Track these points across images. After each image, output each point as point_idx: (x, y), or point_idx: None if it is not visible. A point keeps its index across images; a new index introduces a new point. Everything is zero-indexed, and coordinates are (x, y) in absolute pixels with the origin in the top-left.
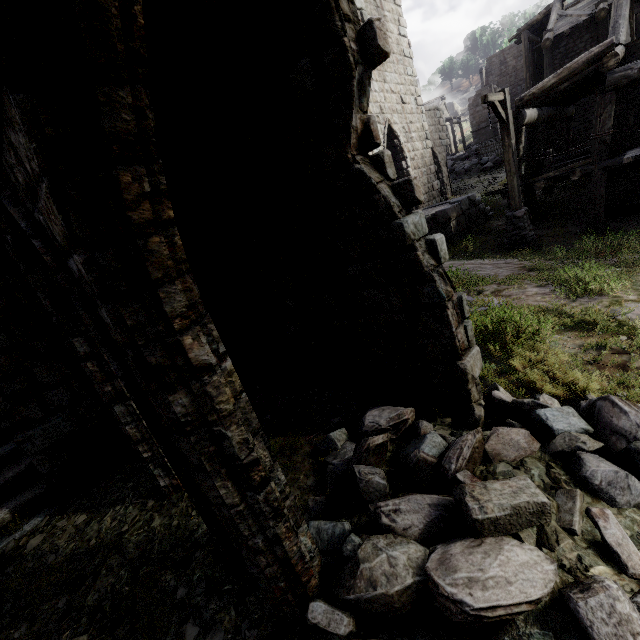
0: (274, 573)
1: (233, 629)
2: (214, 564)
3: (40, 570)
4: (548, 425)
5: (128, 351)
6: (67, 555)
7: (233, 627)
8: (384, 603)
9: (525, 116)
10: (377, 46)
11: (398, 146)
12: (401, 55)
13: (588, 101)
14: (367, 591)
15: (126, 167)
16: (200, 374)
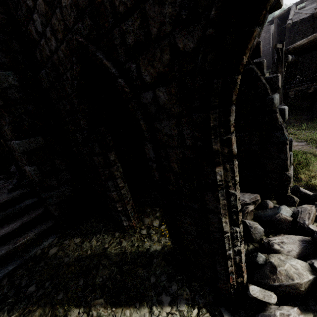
0: (232, 270)
1: (190, 299)
2: (166, 266)
3: (61, 265)
4: None
5: (198, 142)
6: (75, 258)
7: (189, 298)
8: (294, 288)
9: (288, 58)
10: (278, 1)
11: None
12: None
13: (305, 56)
14: (287, 281)
15: (258, 27)
16: (234, 158)
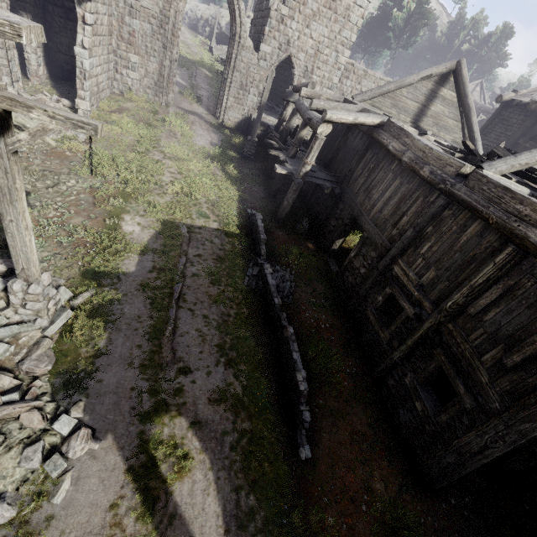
0: None
1: None
2: None
3: None
4: None
5: None
6: None
7: None
8: None
9: (289, 96)
10: None
11: (293, 74)
12: (345, 18)
13: None
14: None
15: None
16: None
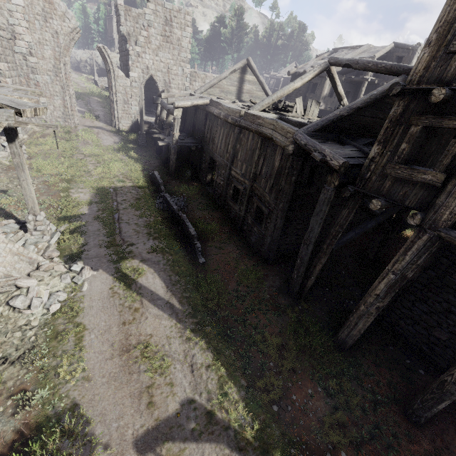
0: None
1: None
2: None
3: None
4: (3, 143)
5: None
6: None
7: None
8: None
9: (156, 100)
10: None
11: (157, 87)
12: (179, 46)
13: None
14: None
15: None
16: None
